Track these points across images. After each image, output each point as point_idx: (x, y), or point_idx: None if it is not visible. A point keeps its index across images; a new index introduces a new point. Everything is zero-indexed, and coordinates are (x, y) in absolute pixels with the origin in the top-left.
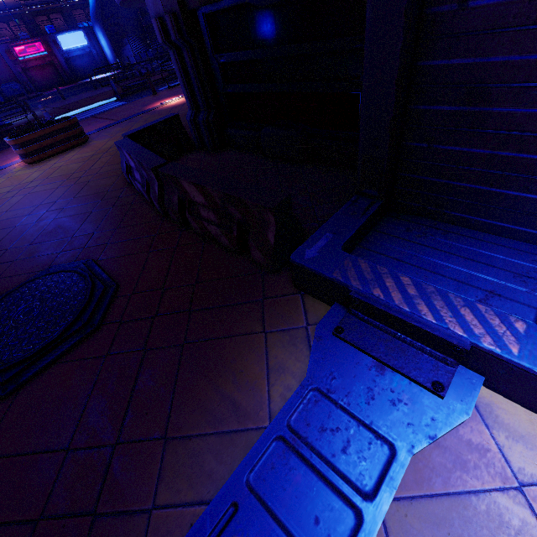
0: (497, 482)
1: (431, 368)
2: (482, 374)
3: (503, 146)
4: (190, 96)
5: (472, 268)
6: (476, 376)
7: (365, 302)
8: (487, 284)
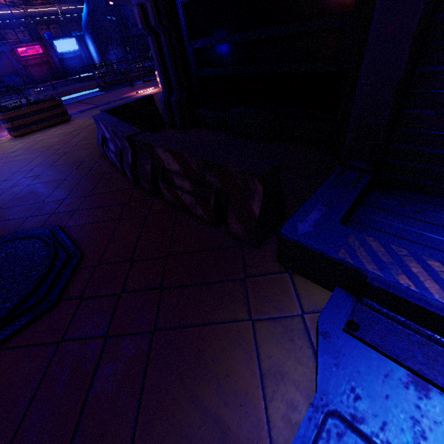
0: None
1: None
2: None
3: None
4: (165, 78)
5: None
6: None
7: (390, 293)
8: None
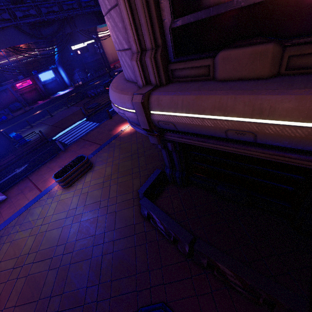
0: None
1: None
2: None
3: None
4: (171, 164)
5: None
6: None
7: None
8: None
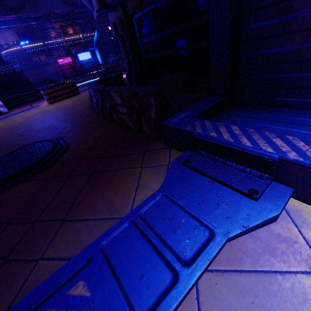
0: (302, 267)
1: (249, 181)
2: (292, 186)
3: (306, 40)
4: (128, 62)
5: (288, 127)
6: (286, 188)
7: (204, 140)
8: (300, 134)
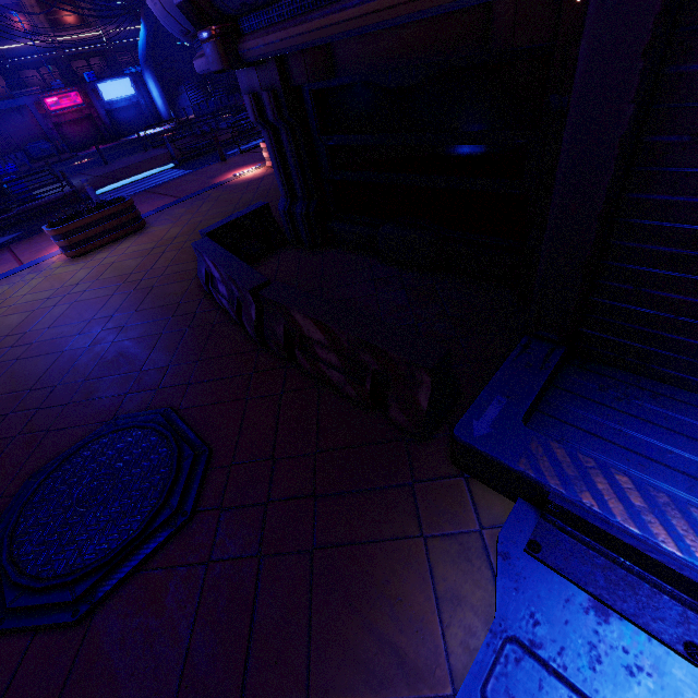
0: None
1: (678, 619)
2: None
3: None
4: (286, 182)
5: None
6: None
7: (572, 513)
8: None
